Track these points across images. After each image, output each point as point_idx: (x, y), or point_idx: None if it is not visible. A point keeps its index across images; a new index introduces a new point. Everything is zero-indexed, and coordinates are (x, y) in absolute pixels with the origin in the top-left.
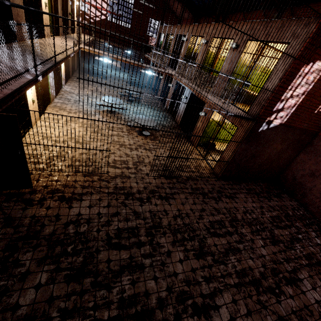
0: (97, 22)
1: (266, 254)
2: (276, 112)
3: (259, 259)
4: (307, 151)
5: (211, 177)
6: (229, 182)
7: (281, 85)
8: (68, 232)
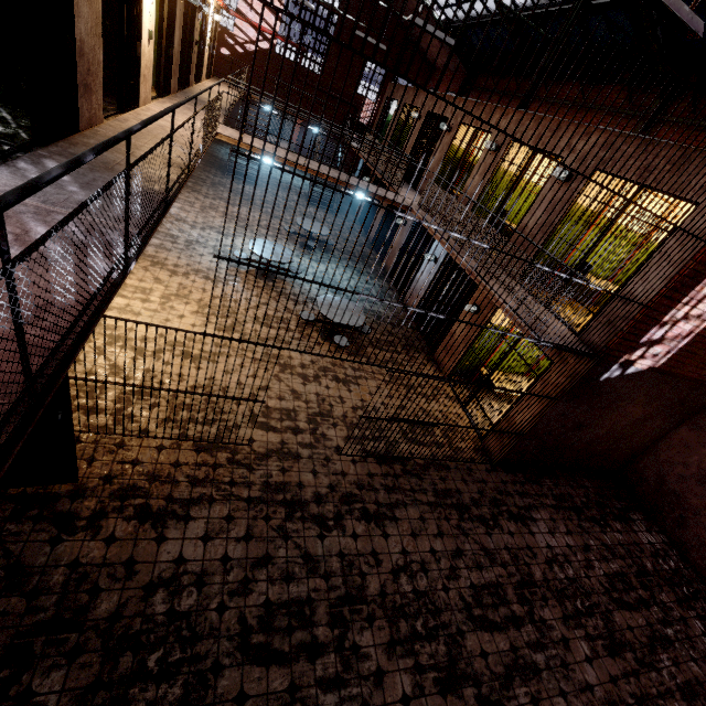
0: (252, 54)
1: (595, 682)
2: (646, 344)
3: (579, 695)
4: (698, 424)
5: (478, 460)
6: (517, 477)
7: (667, 293)
8: (153, 613)
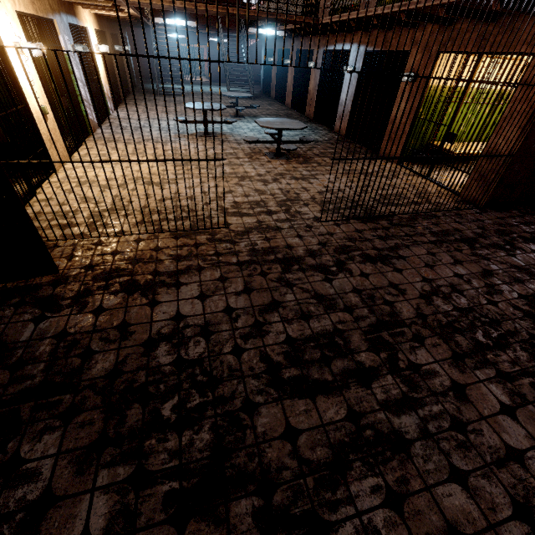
0: None
1: None
2: None
3: None
4: None
5: (464, 208)
6: (512, 213)
7: None
8: (158, 365)
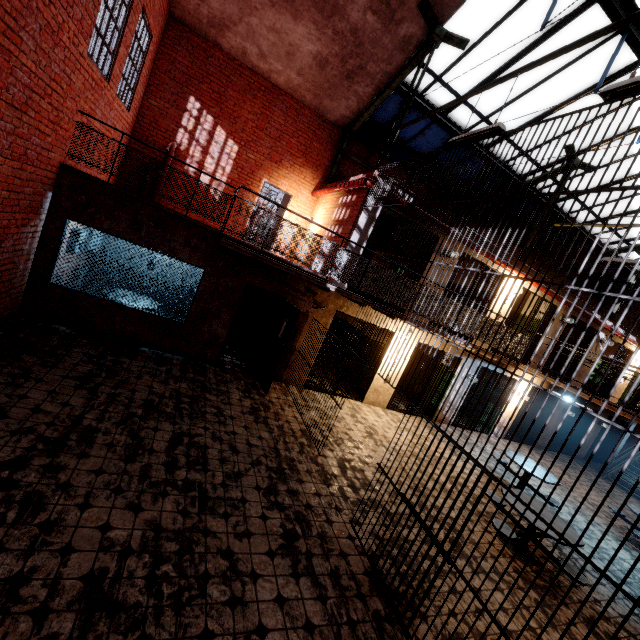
0: None
1: None
2: None
3: None
4: None
5: None
6: None
7: None
8: (206, 407)
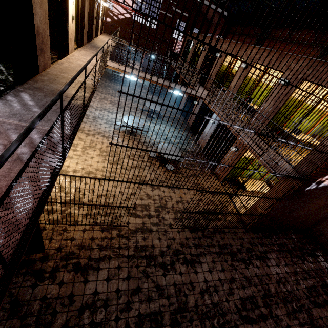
0: (121, 20)
1: None
2: None
3: None
4: None
5: (239, 227)
6: (259, 235)
7: None
8: (83, 324)
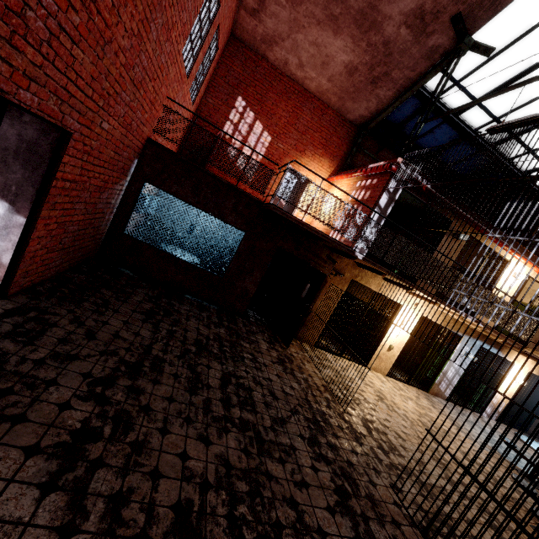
0: None
1: None
2: None
3: None
4: None
5: None
6: None
7: None
8: (243, 353)
